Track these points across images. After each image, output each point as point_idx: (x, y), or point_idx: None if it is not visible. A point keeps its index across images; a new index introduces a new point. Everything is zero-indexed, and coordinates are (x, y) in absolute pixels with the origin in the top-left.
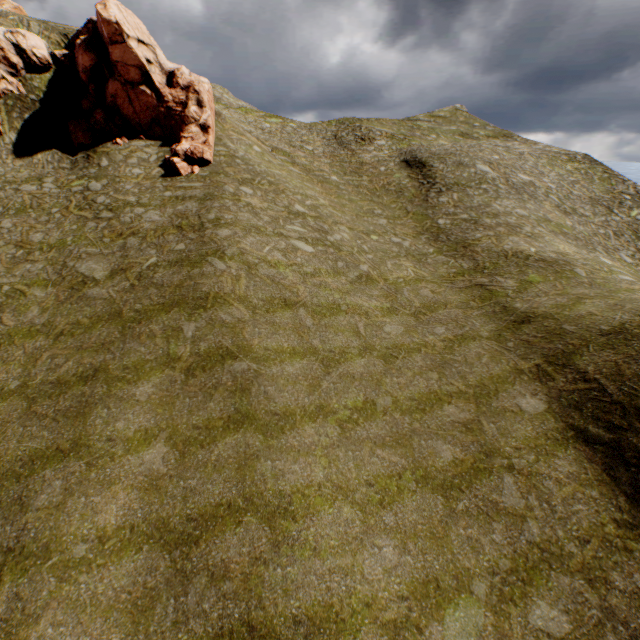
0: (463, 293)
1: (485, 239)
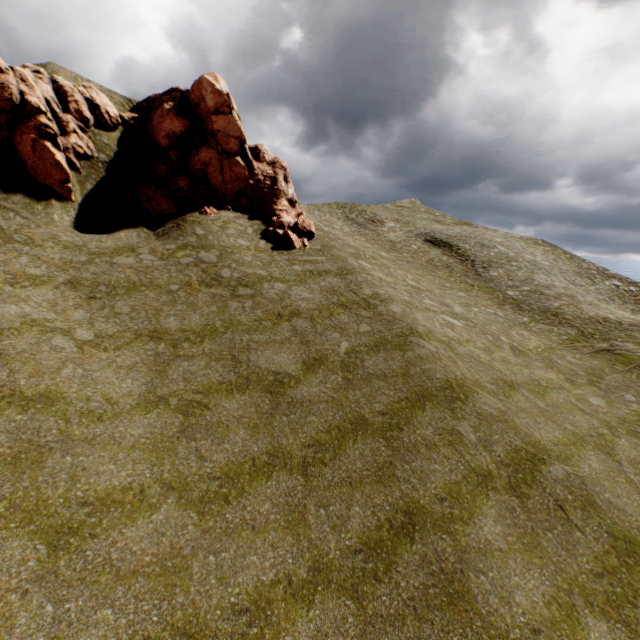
0: (597, 358)
1: (565, 308)
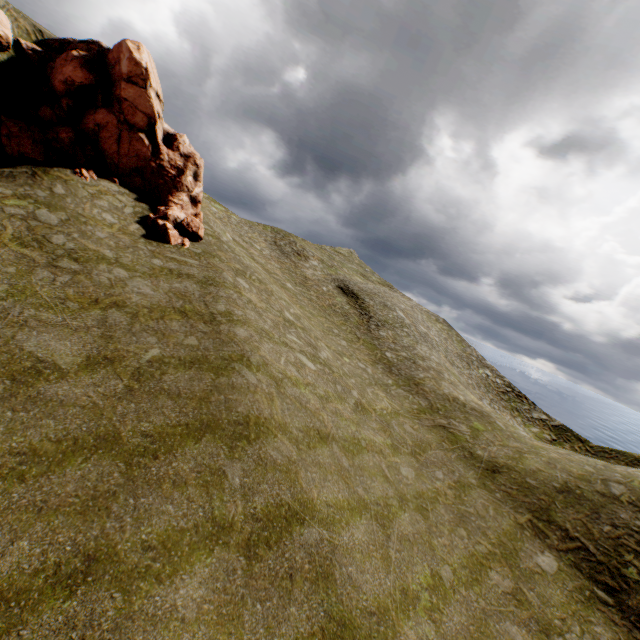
0: (433, 432)
1: (428, 380)
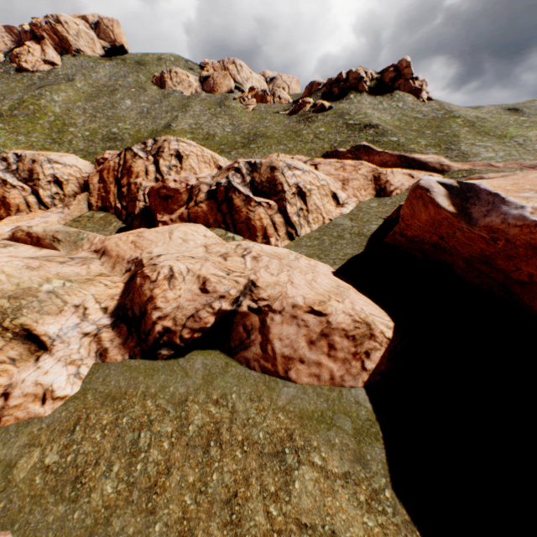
0: None
1: None
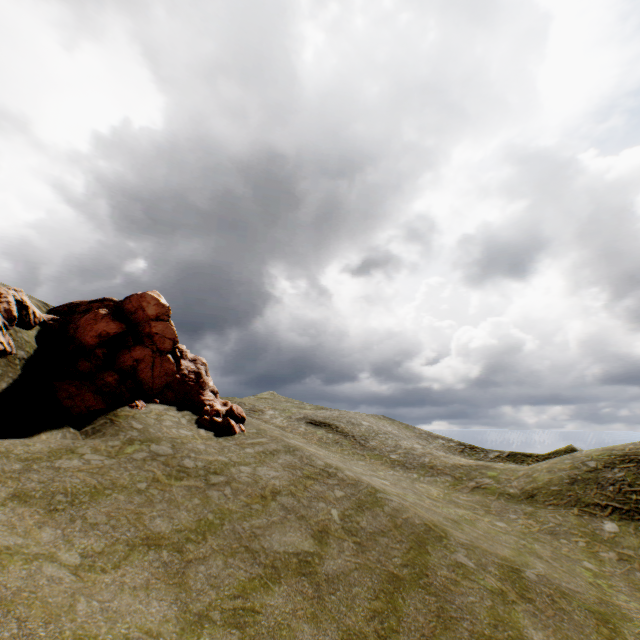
0: (475, 494)
1: (434, 460)
